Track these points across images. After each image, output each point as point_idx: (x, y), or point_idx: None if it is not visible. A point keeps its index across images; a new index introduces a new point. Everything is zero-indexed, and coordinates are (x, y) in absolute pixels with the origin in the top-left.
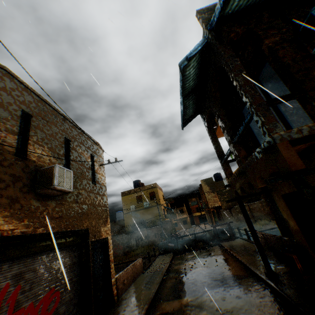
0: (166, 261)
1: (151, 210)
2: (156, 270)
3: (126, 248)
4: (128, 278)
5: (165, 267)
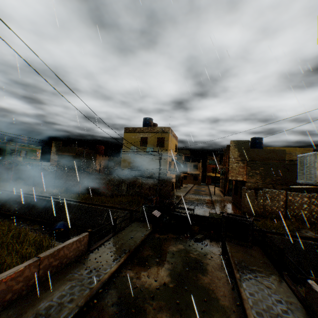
0: (131, 244)
1: (154, 159)
2: (95, 269)
3: (115, 191)
4: (10, 289)
5: (115, 265)
